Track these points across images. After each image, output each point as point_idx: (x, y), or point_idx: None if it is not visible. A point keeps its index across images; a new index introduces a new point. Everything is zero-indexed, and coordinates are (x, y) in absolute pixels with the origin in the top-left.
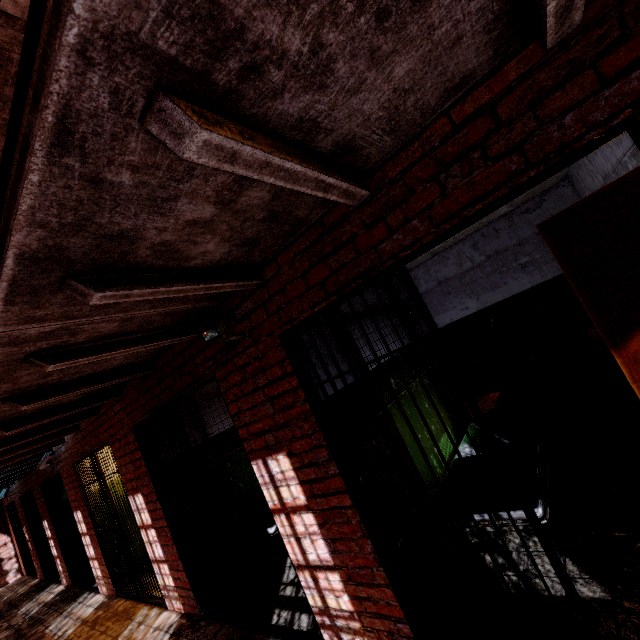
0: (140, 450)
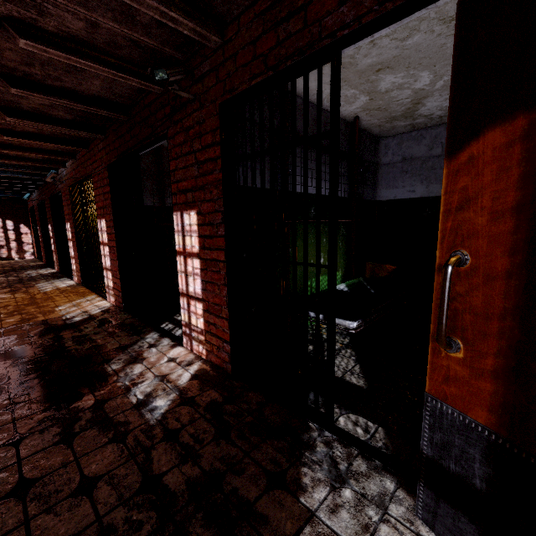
0: (109, 186)
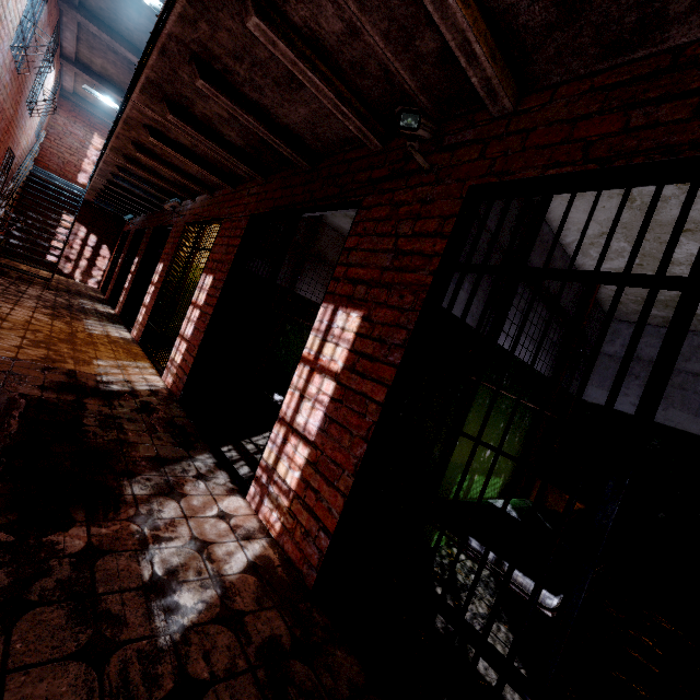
0: (241, 239)
